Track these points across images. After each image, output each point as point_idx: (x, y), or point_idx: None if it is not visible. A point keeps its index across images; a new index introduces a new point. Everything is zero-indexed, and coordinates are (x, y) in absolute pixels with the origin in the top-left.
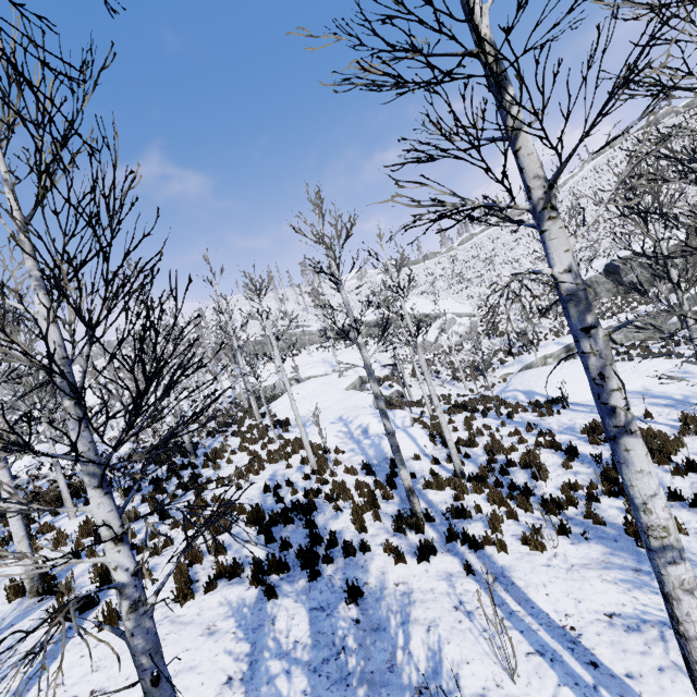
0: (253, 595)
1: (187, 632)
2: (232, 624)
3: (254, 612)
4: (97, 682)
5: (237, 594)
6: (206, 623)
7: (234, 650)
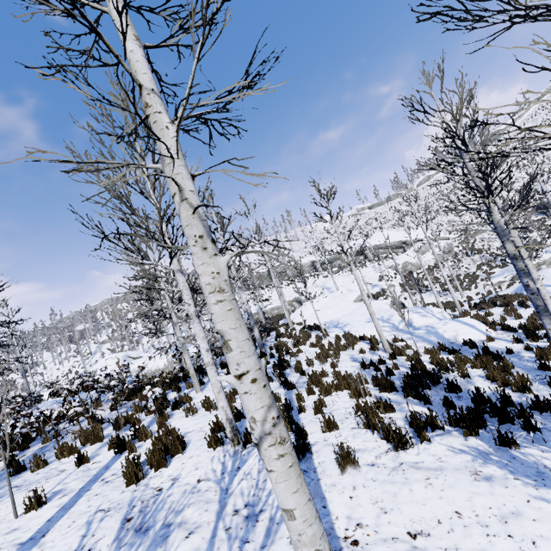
0: (480, 444)
1: (451, 477)
2: (500, 470)
3: (509, 460)
4: (402, 524)
5: (460, 443)
6: (464, 469)
7: (546, 497)
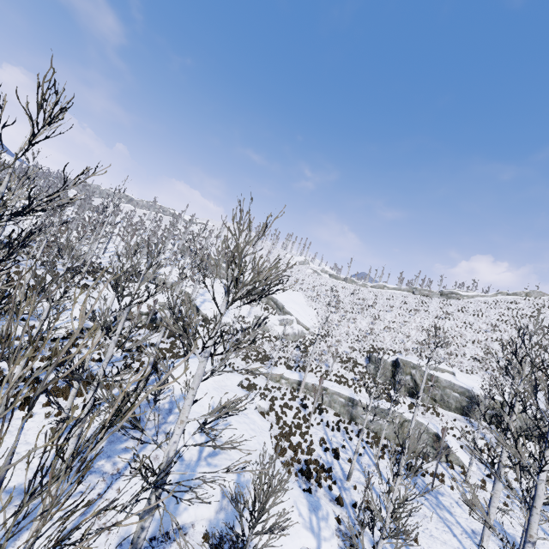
0: None
1: None
2: None
3: None
4: None
5: None
6: None
7: None
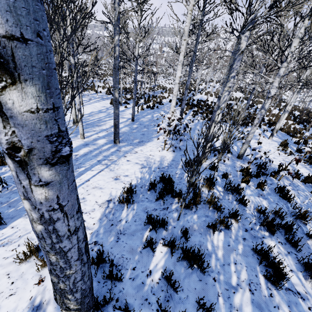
0: None
1: None
2: None
3: None
4: None
5: None
6: None
7: None
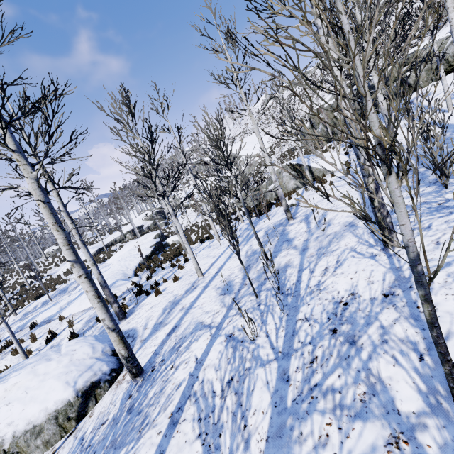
0: None
1: None
2: None
3: None
4: None
5: None
6: None
7: None
